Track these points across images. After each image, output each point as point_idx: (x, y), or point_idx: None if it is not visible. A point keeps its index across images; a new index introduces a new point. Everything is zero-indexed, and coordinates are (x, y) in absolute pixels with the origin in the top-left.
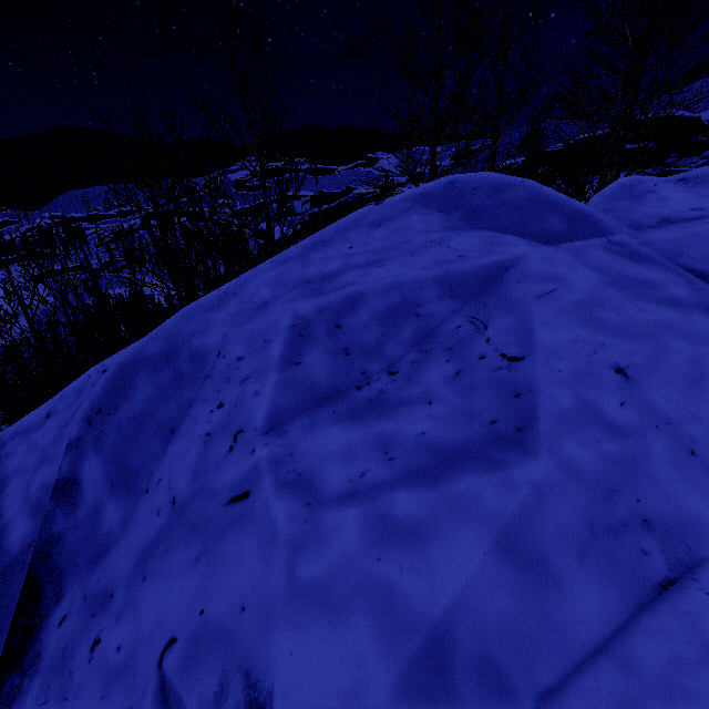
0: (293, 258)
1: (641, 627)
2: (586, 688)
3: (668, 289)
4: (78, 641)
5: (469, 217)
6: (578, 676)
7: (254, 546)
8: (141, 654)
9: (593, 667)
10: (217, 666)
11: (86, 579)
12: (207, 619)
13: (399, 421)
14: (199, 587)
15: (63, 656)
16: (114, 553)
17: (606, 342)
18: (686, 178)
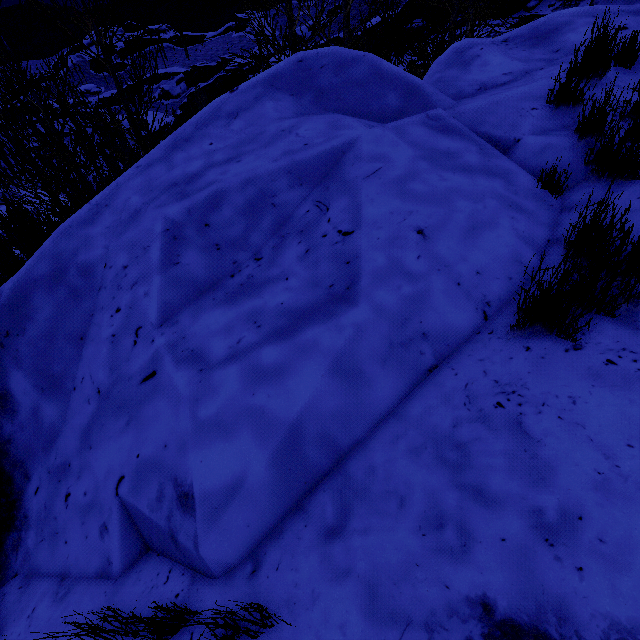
0: (157, 161)
1: (414, 396)
2: (380, 434)
3: (464, 158)
4: (53, 499)
5: (318, 99)
6: (377, 430)
7: (166, 406)
8: (102, 492)
9: (385, 423)
10: (155, 482)
11: (46, 461)
12: (143, 459)
13: (264, 297)
14: (133, 442)
15: (46, 511)
16: (62, 438)
17: (413, 210)
18: (508, 39)
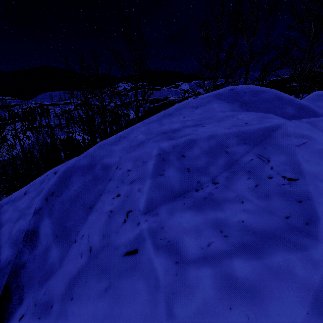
0: (154, 121)
1: None
2: None
3: None
4: None
5: (243, 106)
6: None
7: (143, 288)
8: None
9: None
10: None
11: (37, 292)
12: None
13: (225, 212)
14: (107, 311)
15: None
16: (54, 278)
17: None
18: None
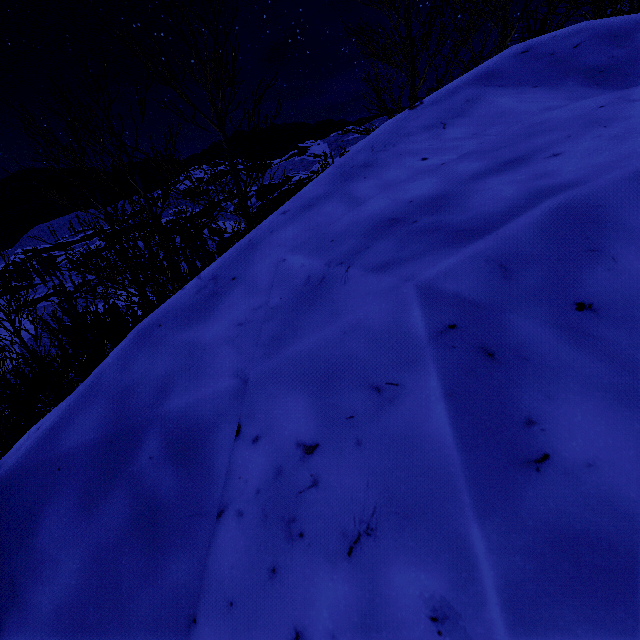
0: (320, 199)
1: None
2: None
3: None
4: None
5: (599, 80)
6: None
7: None
8: None
9: None
10: None
11: None
12: None
13: None
14: None
15: None
16: None
17: None
18: None
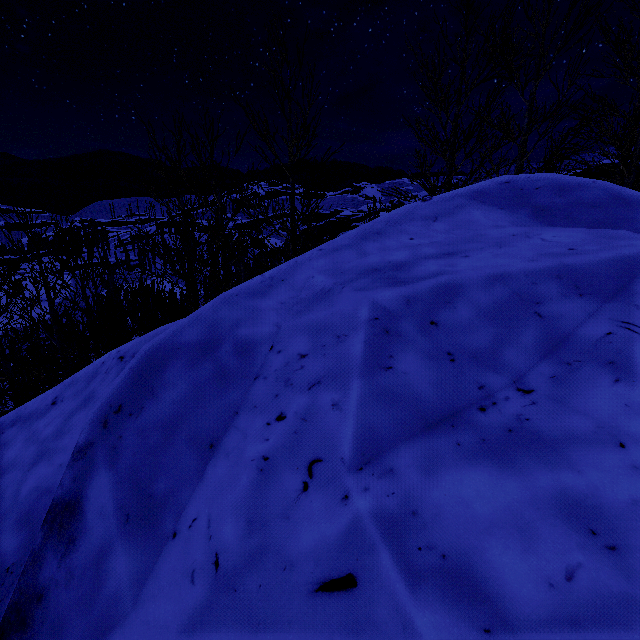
0: (344, 247)
1: None
2: None
3: None
4: None
5: (538, 215)
6: None
7: None
8: None
9: None
10: None
11: None
12: None
13: (583, 472)
14: None
15: None
16: (121, 637)
17: None
18: None
